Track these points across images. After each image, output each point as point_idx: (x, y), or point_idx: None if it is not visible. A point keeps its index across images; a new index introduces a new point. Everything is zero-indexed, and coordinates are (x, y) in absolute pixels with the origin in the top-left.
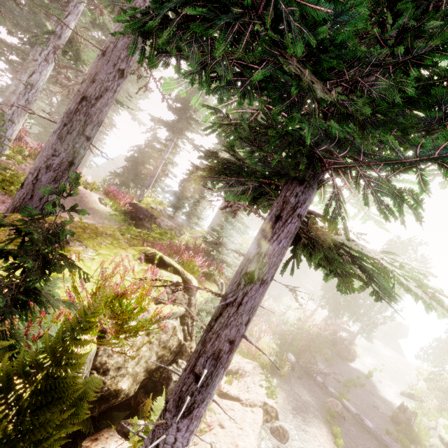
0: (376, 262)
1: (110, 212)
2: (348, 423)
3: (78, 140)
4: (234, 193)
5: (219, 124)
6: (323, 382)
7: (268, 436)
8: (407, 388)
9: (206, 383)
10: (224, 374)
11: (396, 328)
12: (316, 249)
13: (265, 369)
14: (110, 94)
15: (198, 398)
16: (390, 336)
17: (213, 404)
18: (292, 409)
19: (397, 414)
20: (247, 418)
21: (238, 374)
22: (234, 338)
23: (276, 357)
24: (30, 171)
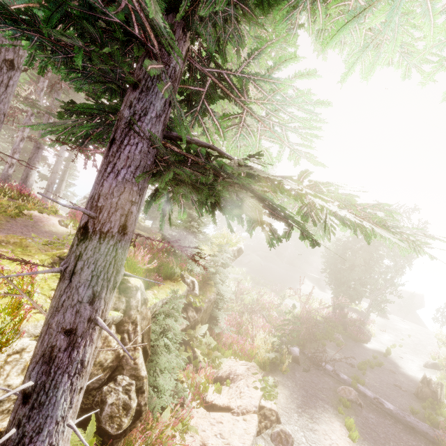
0: (288, 190)
1: (70, 232)
2: (367, 410)
3: None
4: (53, 124)
5: (41, 50)
6: (334, 370)
7: (268, 445)
8: (431, 358)
9: (37, 402)
10: (77, 383)
11: (410, 299)
12: (168, 172)
13: (264, 368)
14: (2, 89)
15: (28, 428)
16: (406, 308)
17: (198, 420)
18: (296, 407)
19: (421, 388)
20: (237, 430)
21: (228, 379)
22: (74, 325)
23: (278, 352)
24: None
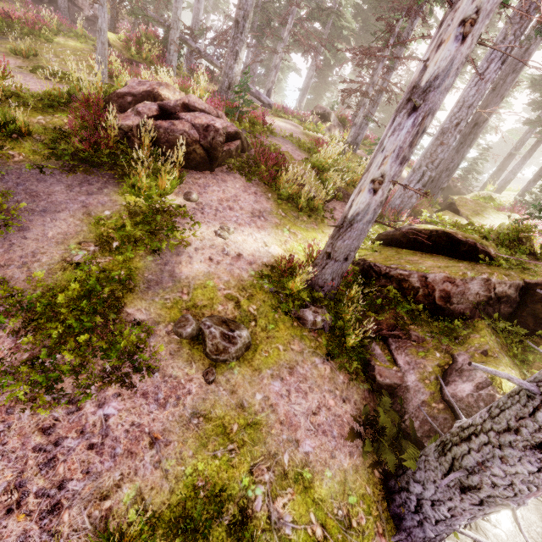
0: None
1: None
2: None
3: (465, 150)
4: None
5: None
6: None
7: None
8: None
9: None
10: None
11: None
12: None
13: None
14: (491, 116)
15: None
16: None
17: None
18: None
19: None
20: None
21: None
22: None
23: None
24: (437, 173)
